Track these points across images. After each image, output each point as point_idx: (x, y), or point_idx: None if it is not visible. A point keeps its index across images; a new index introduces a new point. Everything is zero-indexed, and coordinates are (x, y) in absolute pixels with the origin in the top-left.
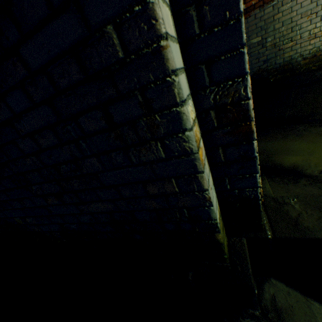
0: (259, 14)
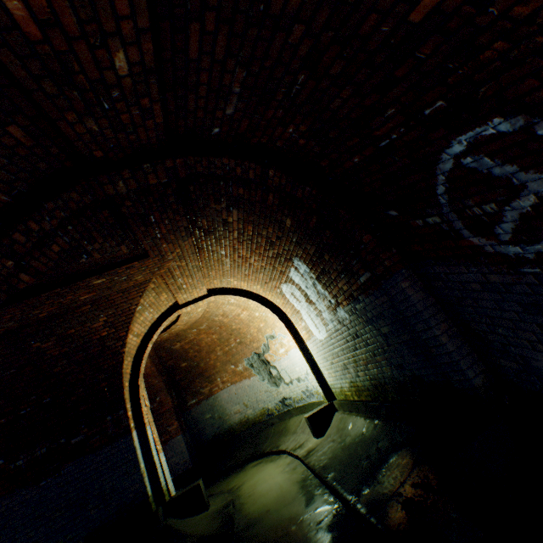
0: (207, 402)
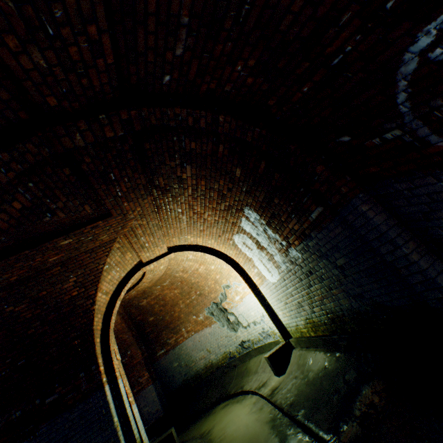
0: (173, 351)
